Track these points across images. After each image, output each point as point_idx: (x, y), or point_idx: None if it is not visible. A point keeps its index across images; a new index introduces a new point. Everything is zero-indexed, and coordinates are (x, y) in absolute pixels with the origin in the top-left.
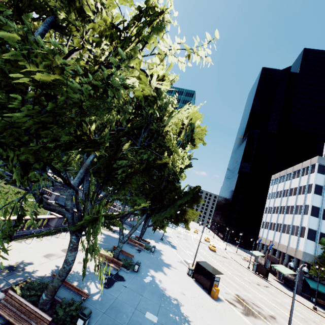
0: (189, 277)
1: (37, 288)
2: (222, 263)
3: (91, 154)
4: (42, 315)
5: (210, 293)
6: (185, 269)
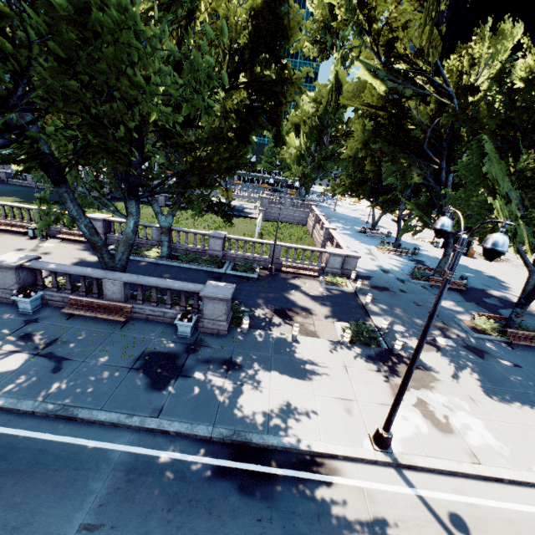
0: (438, 249)
1: (423, 275)
2: (428, 230)
3: (450, 172)
4: (457, 281)
5: (467, 255)
6: (427, 244)
